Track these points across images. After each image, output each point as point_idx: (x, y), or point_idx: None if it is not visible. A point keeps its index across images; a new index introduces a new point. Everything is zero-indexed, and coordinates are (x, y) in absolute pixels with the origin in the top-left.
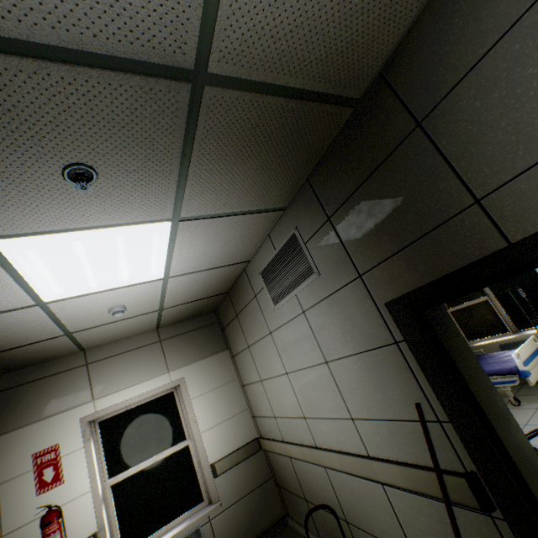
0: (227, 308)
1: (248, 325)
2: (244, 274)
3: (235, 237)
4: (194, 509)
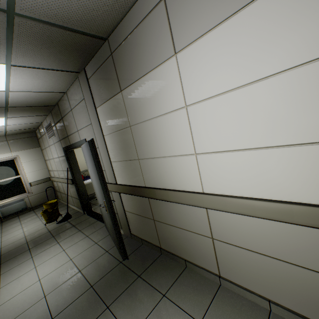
0: (38, 133)
1: (44, 141)
2: (42, 125)
3: (31, 119)
4: (22, 194)
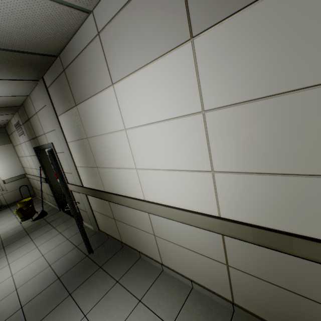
0: (8, 129)
1: (15, 139)
2: (10, 122)
3: None
4: None
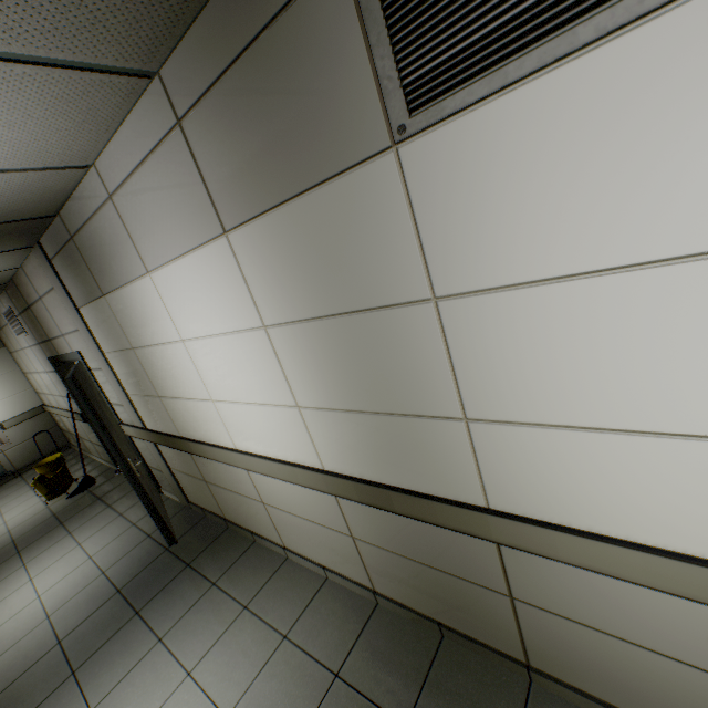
0: None
1: (11, 339)
2: None
3: None
4: None
